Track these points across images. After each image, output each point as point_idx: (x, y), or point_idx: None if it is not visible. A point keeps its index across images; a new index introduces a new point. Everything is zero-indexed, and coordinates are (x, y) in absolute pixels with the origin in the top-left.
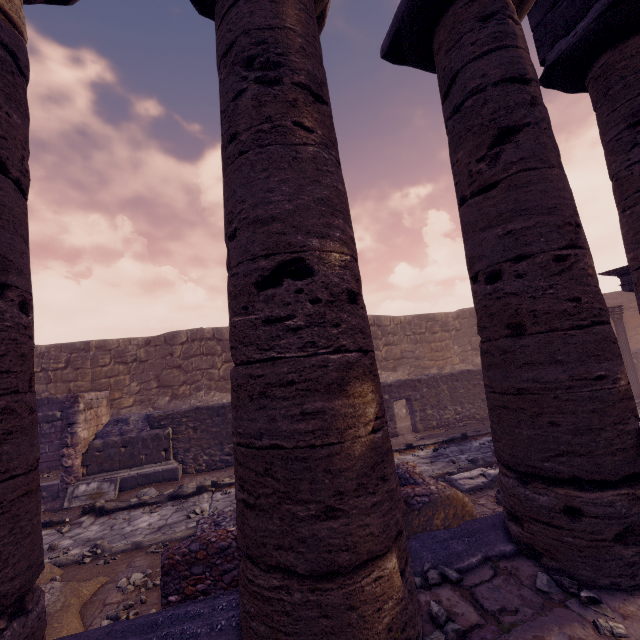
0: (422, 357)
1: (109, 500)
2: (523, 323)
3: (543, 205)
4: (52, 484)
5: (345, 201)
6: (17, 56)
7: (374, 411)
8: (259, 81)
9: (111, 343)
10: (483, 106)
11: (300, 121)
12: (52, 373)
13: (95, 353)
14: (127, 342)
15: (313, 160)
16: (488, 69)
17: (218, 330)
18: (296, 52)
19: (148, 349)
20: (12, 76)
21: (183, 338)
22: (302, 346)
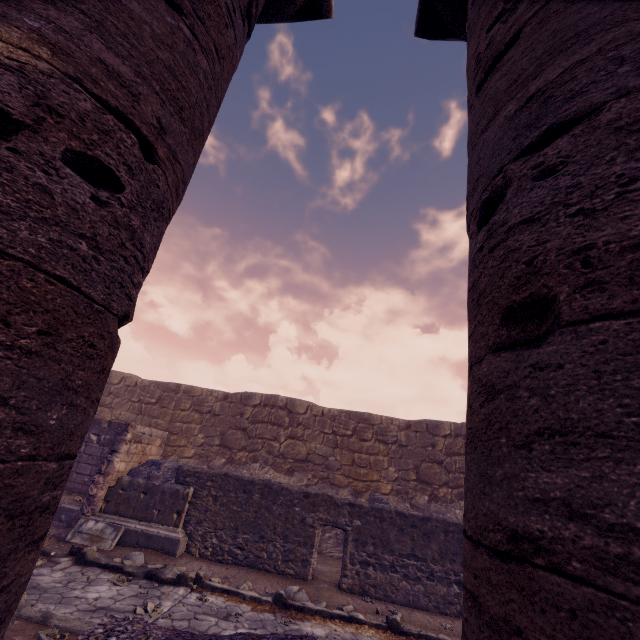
0: None
1: (102, 549)
2: (549, 295)
3: (629, 6)
4: (73, 509)
5: (137, 28)
6: None
7: None
8: None
9: (196, 390)
10: None
11: None
12: (144, 406)
13: (181, 396)
14: (209, 392)
15: None
16: None
17: (291, 400)
18: None
19: (224, 404)
20: None
21: (257, 400)
22: None
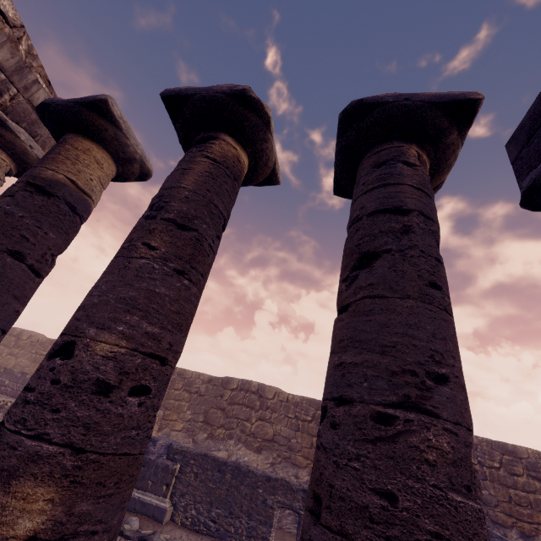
0: (492, 503)
1: None
2: (322, 499)
3: (378, 340)
4: None
5: (163, 302)
6: (76, 207)
7: (33, 526)
8: (147, 217)
9: (187, 373)
10: (356, 232)
11: (148, 242)
12: None
13: (175, 377)
14: (197, 375)
15: (138, 269)
16: (366, 202)
17: (262, 386)
18: (178, 200)
19: (208, 386)
20: (64, 216)
21: (234, 385)
22: (18, 420)
